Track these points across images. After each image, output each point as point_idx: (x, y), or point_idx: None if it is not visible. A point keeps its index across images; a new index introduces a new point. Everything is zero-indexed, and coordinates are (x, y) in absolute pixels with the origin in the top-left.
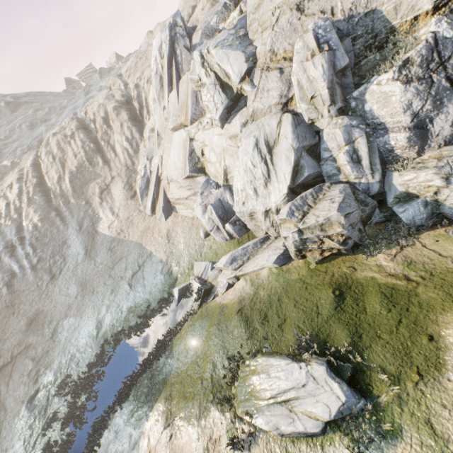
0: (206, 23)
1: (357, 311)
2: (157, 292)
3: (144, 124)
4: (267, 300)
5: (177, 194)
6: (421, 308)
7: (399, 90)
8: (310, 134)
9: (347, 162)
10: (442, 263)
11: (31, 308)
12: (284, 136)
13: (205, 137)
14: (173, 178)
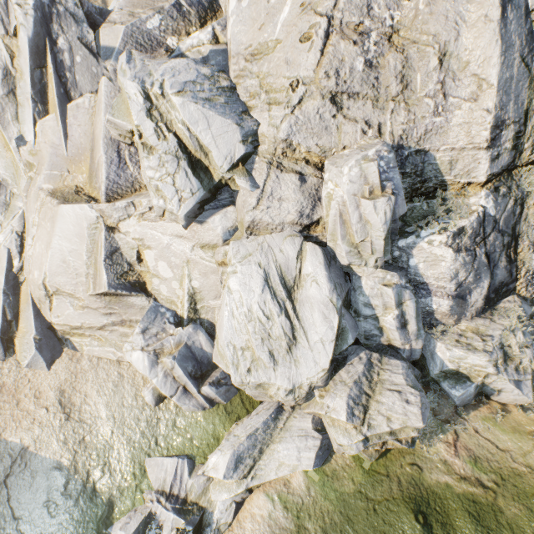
0: (135, 18)
1: None
2: None
3: None
4: None
5: (75, 318)
6: (514, 532)
7: (450, 258)
8: (342, 276)
9: (396, 328)
10: (504, 460)
11: None
12: (312, 278)
13: (146, 232)
14: (63, 289)
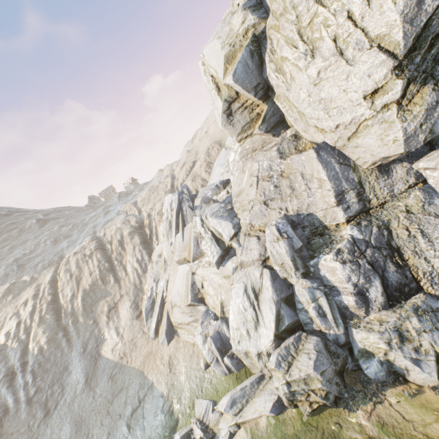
0: (204, 194)
1: None
2: (157, 438)
3: (153, 246)
4: None
5: (179, 318)
6: None
7: (339, 267)
8: (285, 286)
9: (316, 316)
10: (407, 428)
11: None
12: (266, 287)
13: (204, 273)
14: (177, 303)
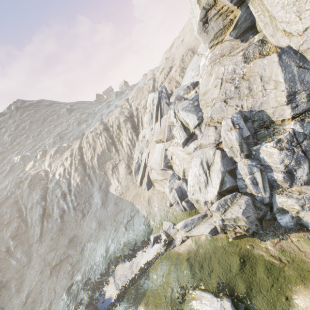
0: (177, 93)
1: (251, 274)
2: (141, 236)
3: (139, 131)
4: (203, 256)
5: (155, 177)
6: (284, 279)
7: (276, 153)
8: (231, 162)
9: (250, 184)
10: (299, 255)
11: (71, 233)
12: (216, 162)
13: (173, 150)
14: (154, 168)
